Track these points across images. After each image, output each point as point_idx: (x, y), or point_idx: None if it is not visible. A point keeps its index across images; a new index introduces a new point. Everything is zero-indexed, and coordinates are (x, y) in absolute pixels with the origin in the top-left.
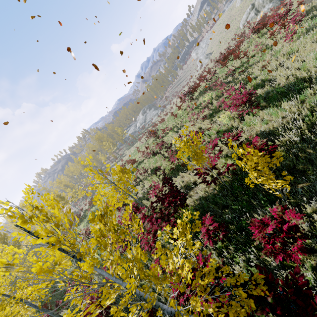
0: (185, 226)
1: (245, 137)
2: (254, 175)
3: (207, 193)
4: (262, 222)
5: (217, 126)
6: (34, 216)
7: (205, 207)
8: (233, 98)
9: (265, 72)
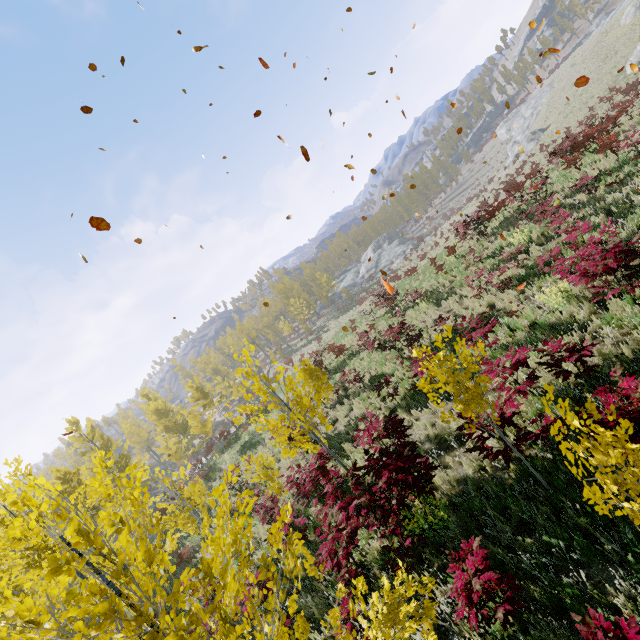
0: (398, 606)
1: (603, 358)
2: (610, 488)
3: (485, 476)
4: (618, 635)
5: (534, 311)
6: (76, 557)
7: (476, 509)
8: (582, 253)
9: None
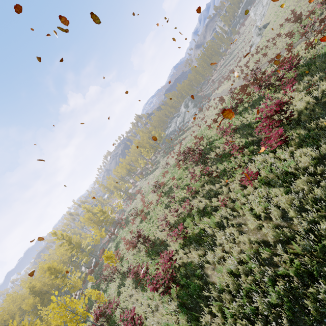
0: None
1: None
2: None
3: None
4: None
5: None
6: None
7: None
8: (162, 261)
9: (213, 220)
